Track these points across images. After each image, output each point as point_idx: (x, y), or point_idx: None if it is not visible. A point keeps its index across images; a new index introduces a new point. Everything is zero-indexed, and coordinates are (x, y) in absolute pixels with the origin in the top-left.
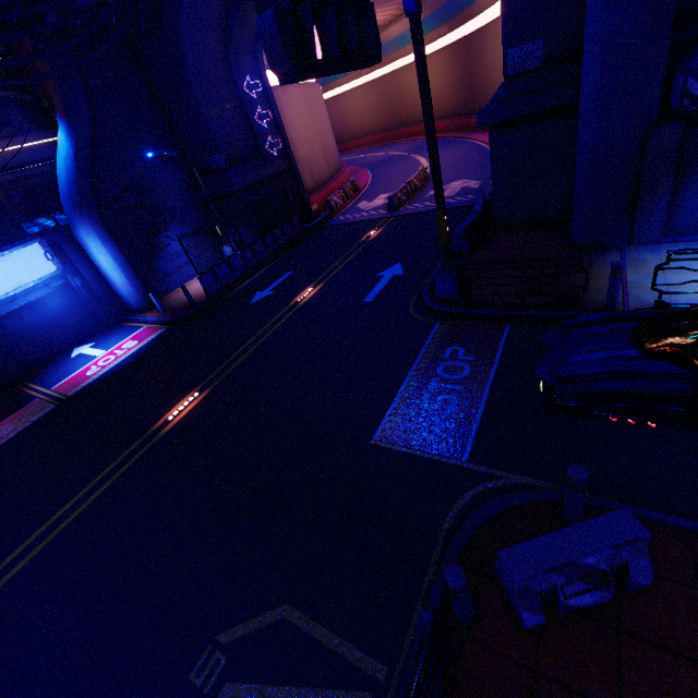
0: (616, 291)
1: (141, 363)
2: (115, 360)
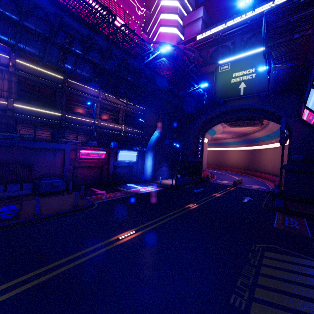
0: None
1: (162, 193)
2: (149, 190)
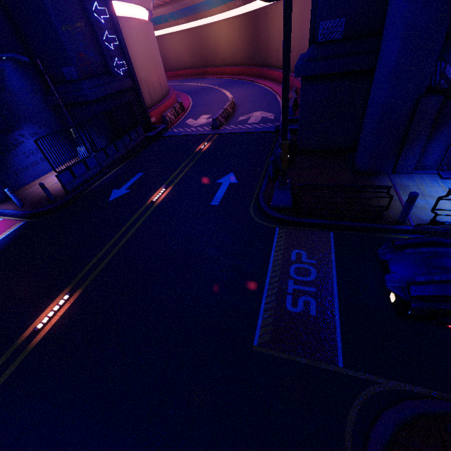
0: (409, 212)
1: None
2: None
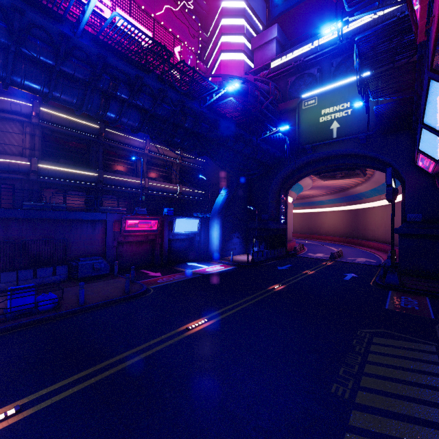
0: None
1: (235, 273)
2: (218, 269)
